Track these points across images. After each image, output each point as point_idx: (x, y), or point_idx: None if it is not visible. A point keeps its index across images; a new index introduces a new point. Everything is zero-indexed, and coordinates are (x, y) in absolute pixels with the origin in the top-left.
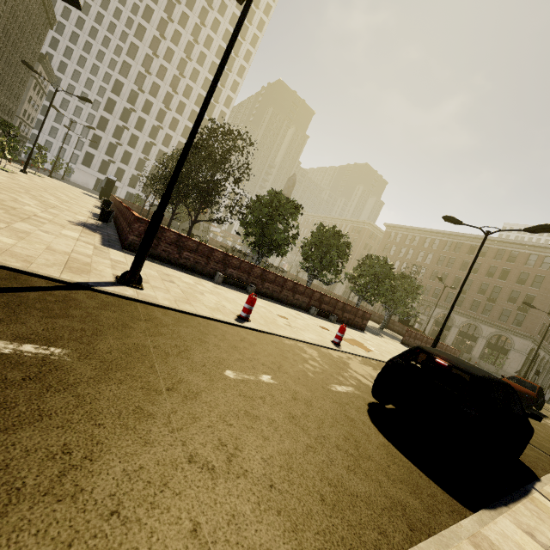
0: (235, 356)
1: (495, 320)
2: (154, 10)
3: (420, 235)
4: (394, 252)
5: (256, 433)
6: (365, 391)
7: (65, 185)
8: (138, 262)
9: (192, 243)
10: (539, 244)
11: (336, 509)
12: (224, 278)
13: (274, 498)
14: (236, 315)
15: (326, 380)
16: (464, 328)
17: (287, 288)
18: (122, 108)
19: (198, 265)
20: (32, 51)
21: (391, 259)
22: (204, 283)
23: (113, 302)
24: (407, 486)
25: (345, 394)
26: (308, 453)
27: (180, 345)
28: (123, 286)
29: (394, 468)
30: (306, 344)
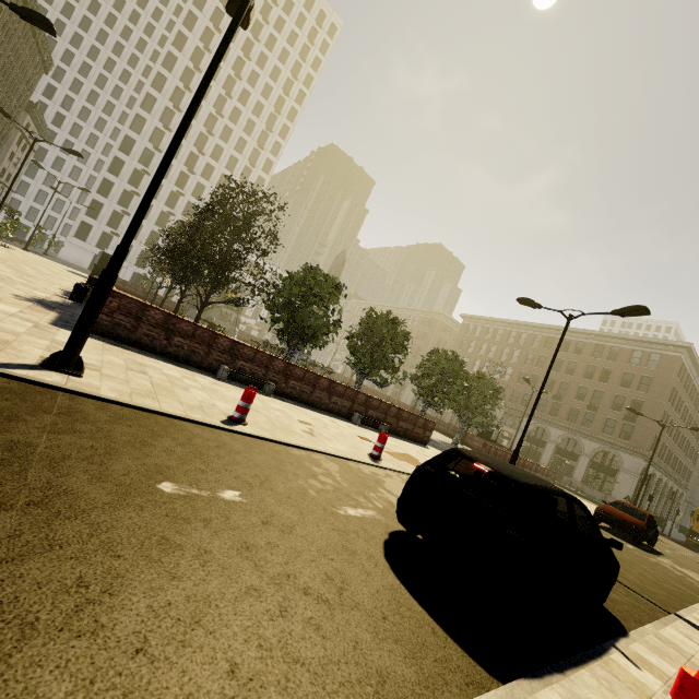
0: (192, 464)
1: (598, 433)
2: (177, 58)
3: (504, 327)
4: (474, 349)
5: (161, 569)
6: (394, 516)
7: (45, 260)
8: (76, 338)
9: (187, 326)
10: (642, 338)
11: (250, 685)
12: (233, 373)
13: (131, 671)
14: (227, 416)
15: (336, 500)
16: (563, 444)
17: (321, 387)
18: (132, 170)
19: (196, 356)
20: (18, 99)
21: (470, 358)
22: (199, 377)
23: (15, 389)
24: (404, 647)
25: (357, 518)
26: (246, 598)
27: (98, 447)
28: (48, 371)
29: (392, 621)
30: (326, 456)
